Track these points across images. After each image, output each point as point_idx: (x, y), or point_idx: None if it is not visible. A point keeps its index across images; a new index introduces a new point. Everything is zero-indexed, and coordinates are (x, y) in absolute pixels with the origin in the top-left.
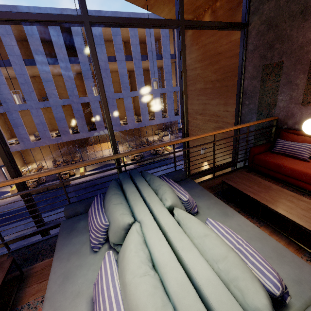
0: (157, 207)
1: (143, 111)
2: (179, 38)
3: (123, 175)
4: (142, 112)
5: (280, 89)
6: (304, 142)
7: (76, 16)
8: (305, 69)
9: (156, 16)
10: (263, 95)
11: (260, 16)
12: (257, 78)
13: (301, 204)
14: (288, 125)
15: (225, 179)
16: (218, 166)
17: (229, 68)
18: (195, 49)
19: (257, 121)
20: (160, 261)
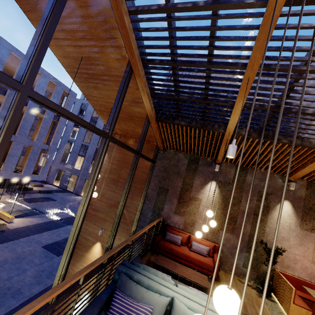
0: (171, 285)
1: None
2: (135, 160)
3: (123, 267)
4: None
5: (166, 202)
6: (178, 235)
7: (107, 134)
8: (177, 197)
9: (55, 80)
10: (157, 202)
11: (162, 163)
12: (156, 191)
13: (190, 272)
14: (168, 222)
15: (155, 261)
16: (122, 248)
17: (140, 177)
18: (116, 151)
19: (159, 219)
20: (200, 309)
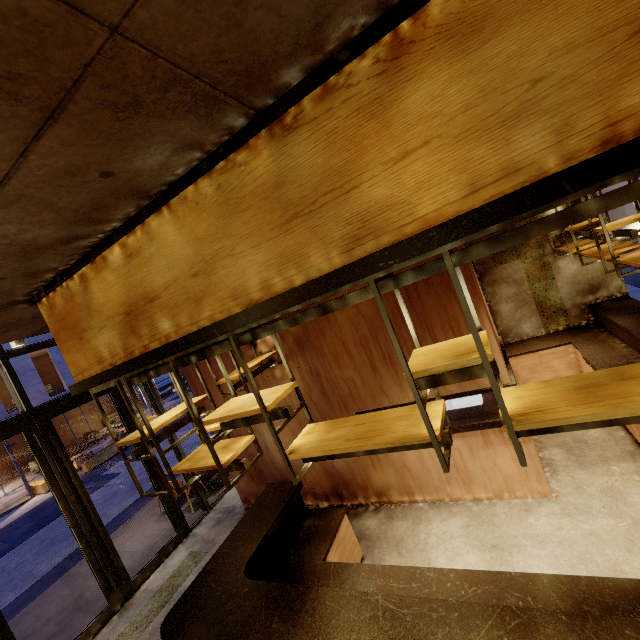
0: None
1: (63, 367)
2: None
3: None
4: (62, 369)
5: None
6: None
7: None
8: None
9: None
10: None
11: None
12: None
13: None
14: None
15: None
16: None
17: None
18: None
19: None
20: None
